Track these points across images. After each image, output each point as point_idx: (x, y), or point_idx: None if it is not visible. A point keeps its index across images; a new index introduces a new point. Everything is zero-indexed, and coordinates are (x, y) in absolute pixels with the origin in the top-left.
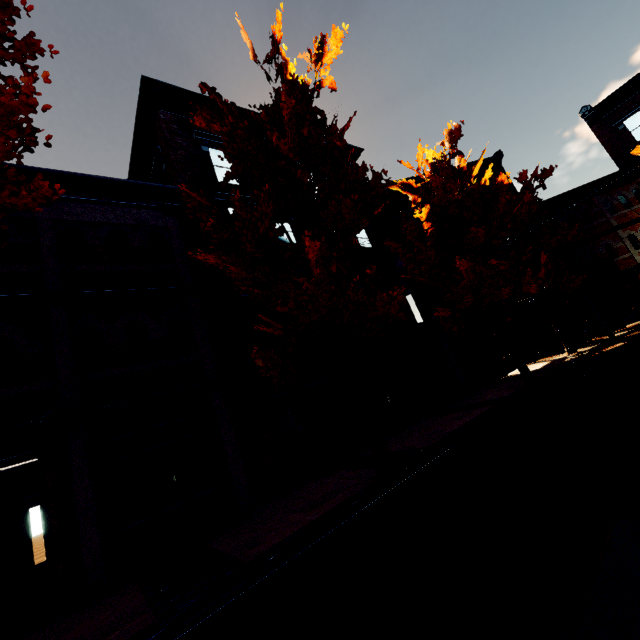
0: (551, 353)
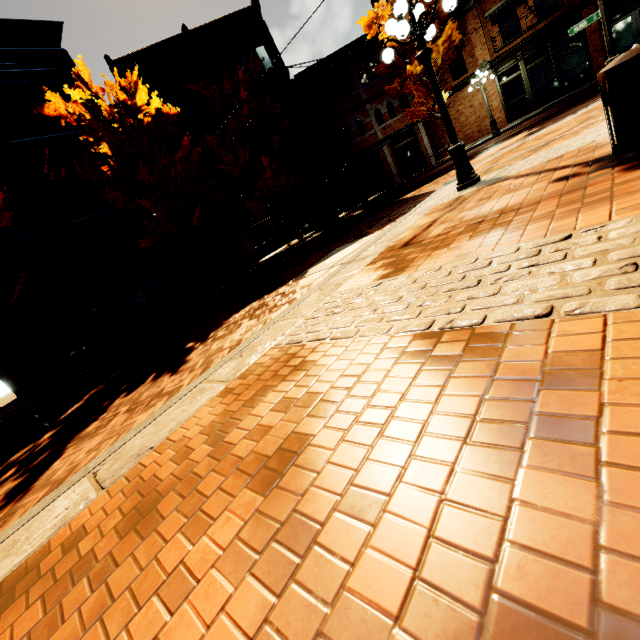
0: (308, 231)
